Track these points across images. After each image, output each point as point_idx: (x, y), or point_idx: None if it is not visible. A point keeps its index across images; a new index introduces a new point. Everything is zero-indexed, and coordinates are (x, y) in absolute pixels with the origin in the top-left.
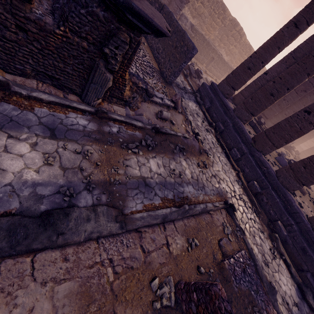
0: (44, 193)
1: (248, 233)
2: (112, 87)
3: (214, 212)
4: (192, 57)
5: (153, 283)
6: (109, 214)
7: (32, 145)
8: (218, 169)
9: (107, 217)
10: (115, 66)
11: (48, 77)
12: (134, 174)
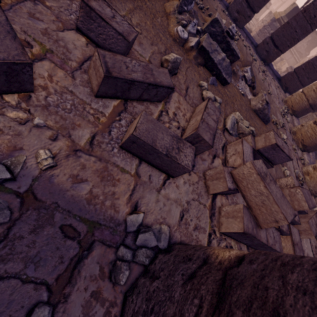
0: None
1: None
2: None
3: None
4: None
5: None
6: None
7: None
8: None
9: None
10: None
11: None
12: None
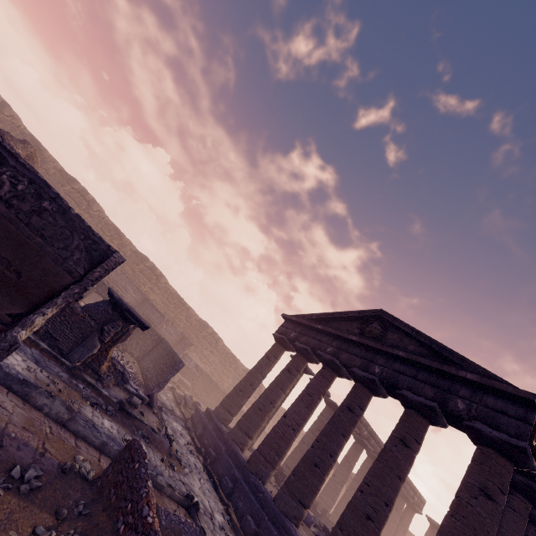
0: (22, 379)
1: None
2: (94, 358)
3: (167, 497)
4: (178, 369)
5: (78, 456)
6: (63, 402)
7: (24, 360)
8: (193, 483)
9: (61, 402)
10: (106, 338)
11: (50, 338)
12: (87, 414)
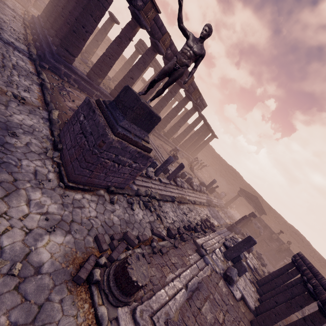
0: None
1: None
2: None
3: None
4: None
5: None
6: None
7: None
8: None
9: None
10: None
11: None
12: None
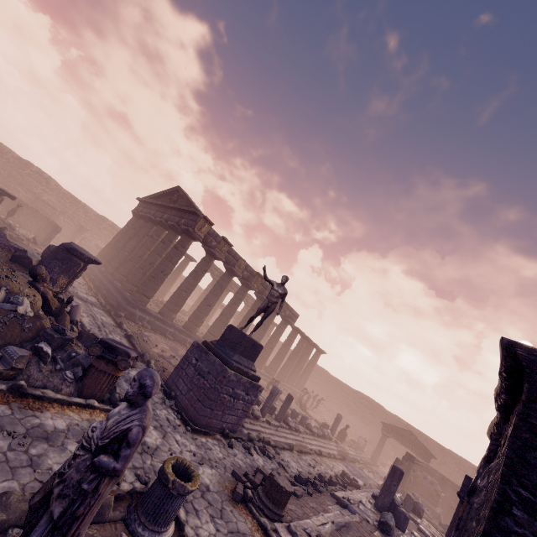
0: None
1: None
2: None
3: None
4: (58, 231)
5: None
6: None
7: None
8: None
9: None
10: None
11: None
12: None
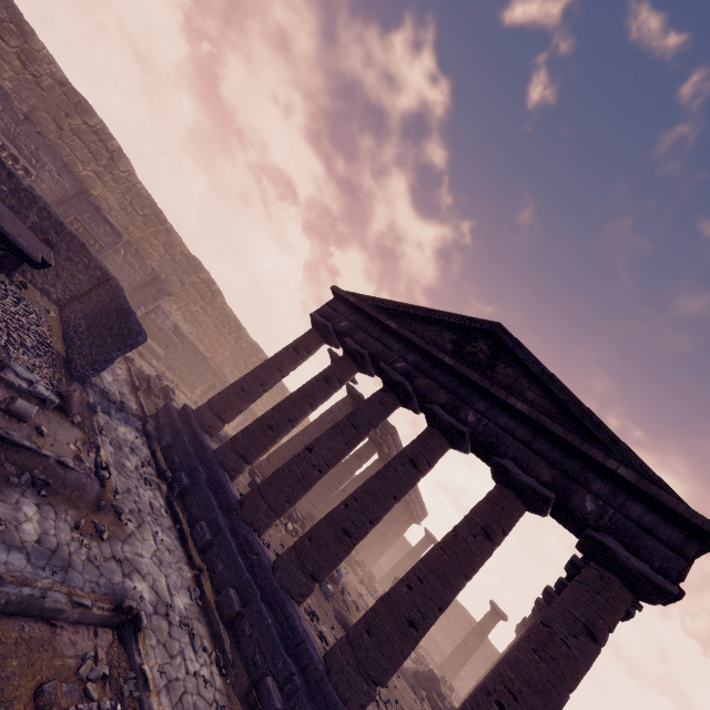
0: None
1: (170, 702)
2: None
3: (71, 626)
4: (134, 344)
5: None
6: None
7: None
8: (141, 551)
9: None
10: None
11: None
12: None
